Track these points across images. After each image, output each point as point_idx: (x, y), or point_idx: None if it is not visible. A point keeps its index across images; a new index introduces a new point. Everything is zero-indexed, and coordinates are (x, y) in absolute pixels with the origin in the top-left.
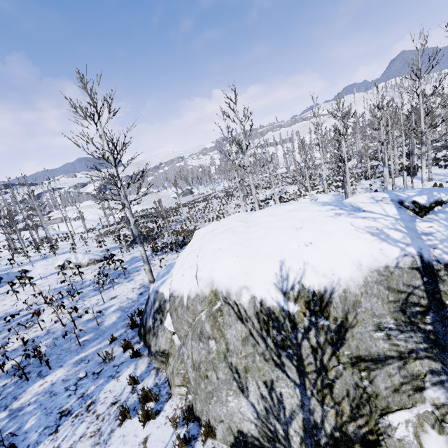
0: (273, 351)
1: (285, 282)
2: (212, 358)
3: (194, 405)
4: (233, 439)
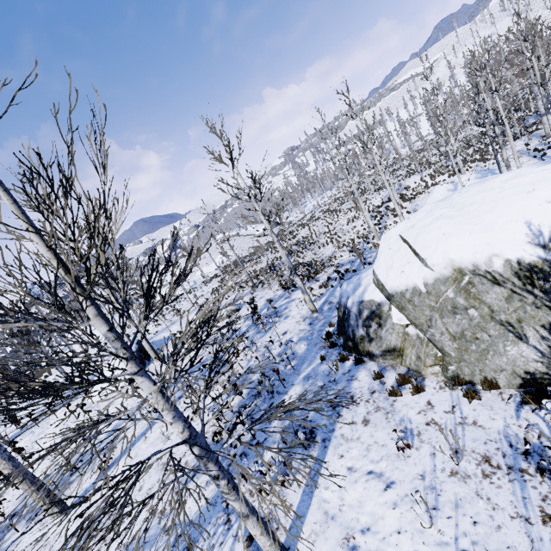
0: (543, 299)
1: (541, 237)
2: (476, 322)
3: (460, 372)
4: (519, 380)
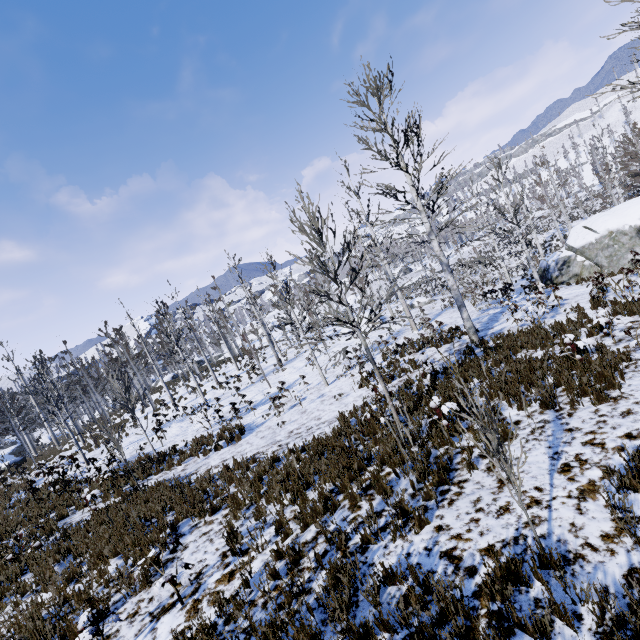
0: None
1: None
2: (616, 249)
3: (608, 272)
4: (632, 267)
